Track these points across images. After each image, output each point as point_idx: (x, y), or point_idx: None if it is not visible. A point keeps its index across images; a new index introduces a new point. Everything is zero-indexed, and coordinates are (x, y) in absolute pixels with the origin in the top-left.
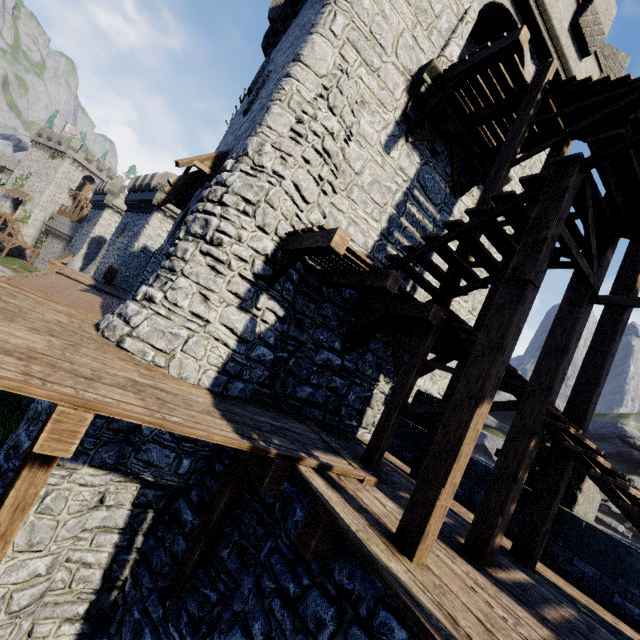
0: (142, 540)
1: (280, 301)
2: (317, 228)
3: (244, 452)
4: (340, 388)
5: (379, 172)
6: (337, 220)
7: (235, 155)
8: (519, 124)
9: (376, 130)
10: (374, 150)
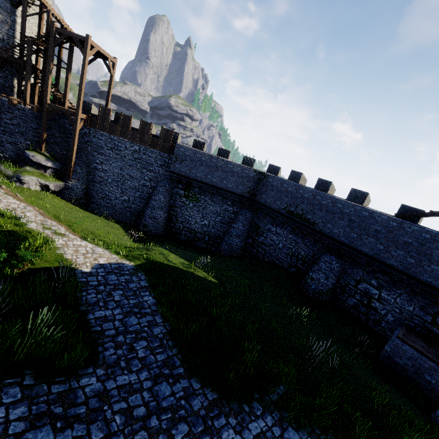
0: None
1: None
2: None
3: None
4: (2, 82)
5: None
6: None
7: None
8: (24, 1)
9: None
10: None
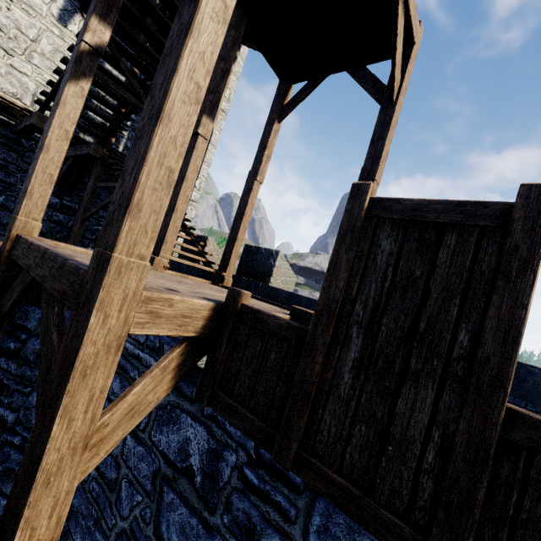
0: None
1: None
2: None
3: None
4: (65, 222)
5: (59, 43)
6: (22, 82)
7: None
8: None
9: (44, 2)
10: (47, 21)
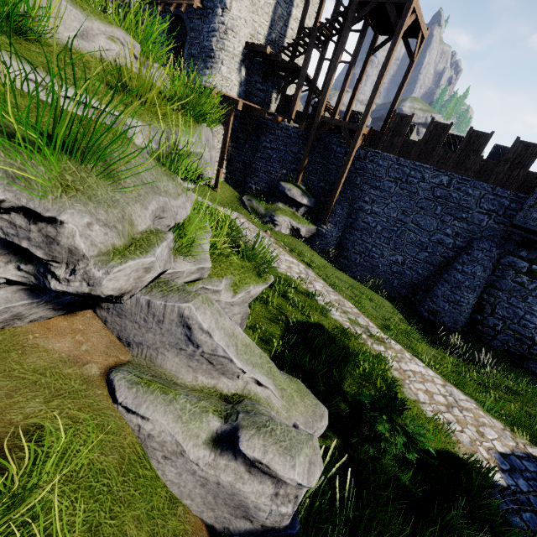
0: (230, 145)
1: (245, 68)
2: (260, 44)
3: (254, 113)
4: (263, 97)
5: None
6: (255, 27)
7: (219, 5)
8: None
9: None
10: None
